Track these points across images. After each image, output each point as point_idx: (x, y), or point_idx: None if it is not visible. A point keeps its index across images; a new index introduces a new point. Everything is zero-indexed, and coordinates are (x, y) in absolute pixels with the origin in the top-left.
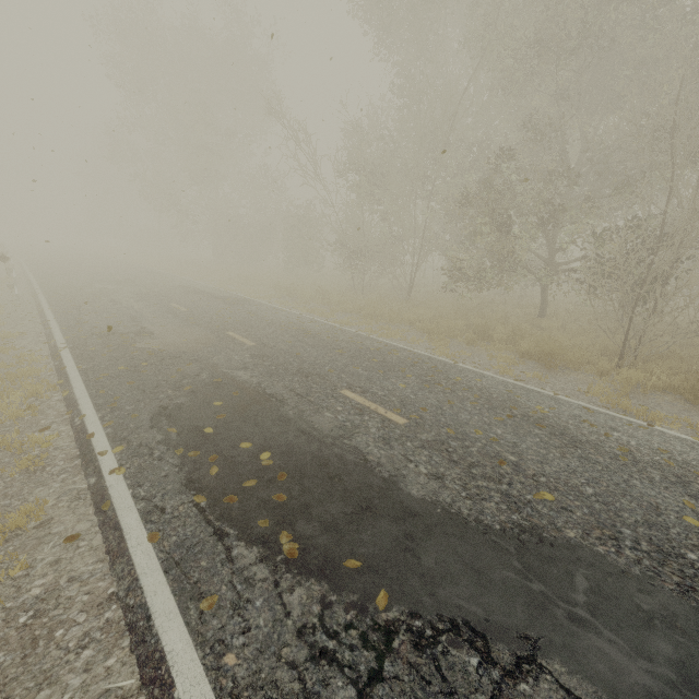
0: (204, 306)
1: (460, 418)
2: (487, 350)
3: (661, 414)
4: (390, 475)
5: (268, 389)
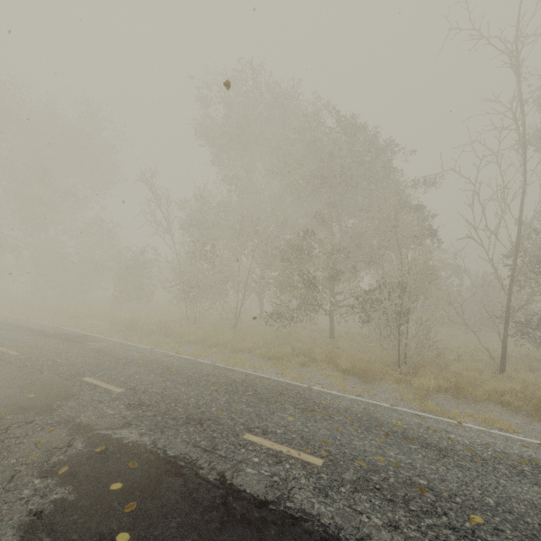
0: (40, 346)
1: (357, 446)
2: (318, 369)
3: (456, 411)
4: (358, 540)
5: (168, 449)
